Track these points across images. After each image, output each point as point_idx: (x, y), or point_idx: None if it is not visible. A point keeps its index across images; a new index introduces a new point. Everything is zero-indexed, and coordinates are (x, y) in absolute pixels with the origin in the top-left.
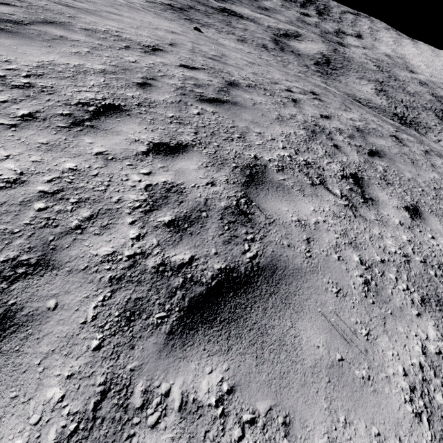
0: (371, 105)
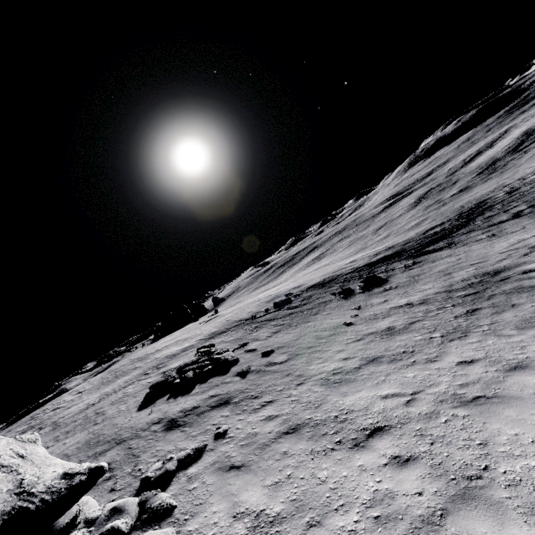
0: (529, 179)
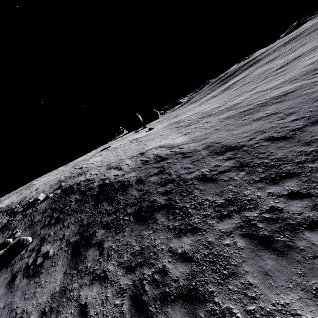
0: None
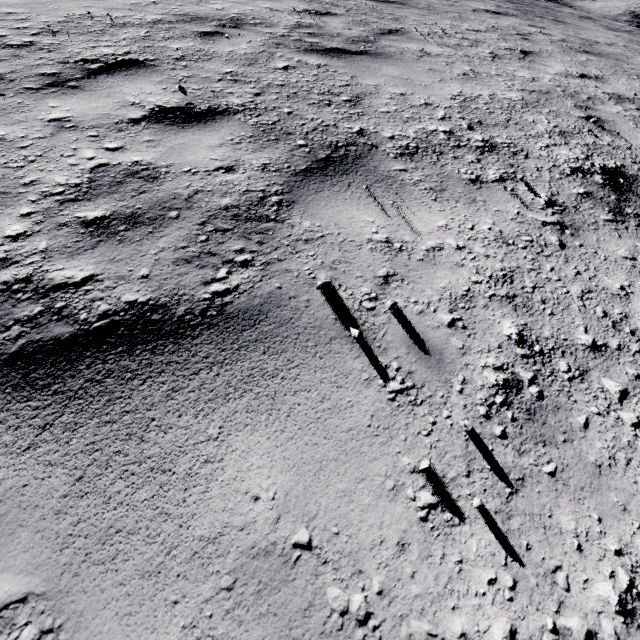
0: None
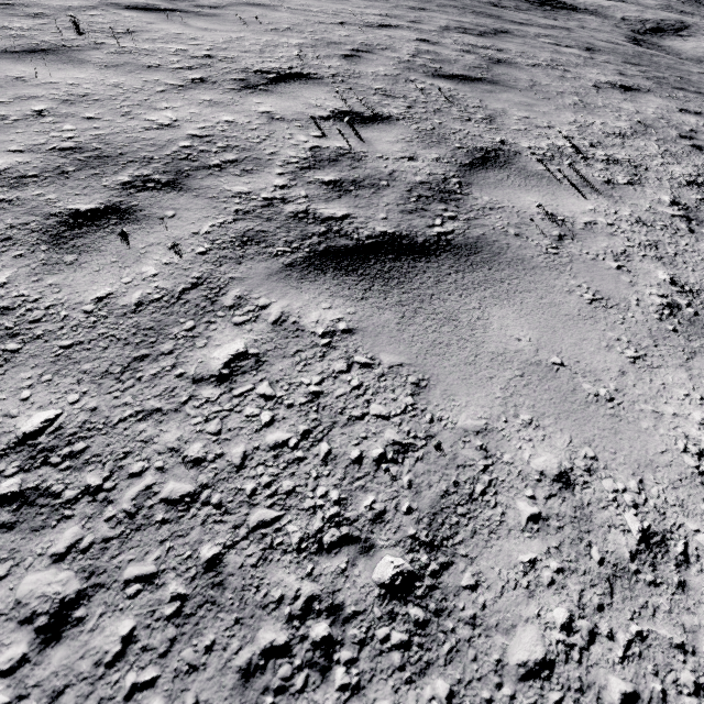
0: None
